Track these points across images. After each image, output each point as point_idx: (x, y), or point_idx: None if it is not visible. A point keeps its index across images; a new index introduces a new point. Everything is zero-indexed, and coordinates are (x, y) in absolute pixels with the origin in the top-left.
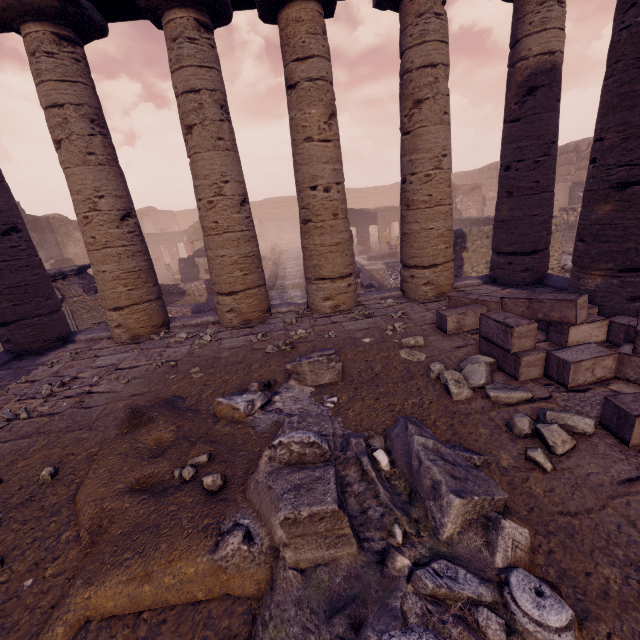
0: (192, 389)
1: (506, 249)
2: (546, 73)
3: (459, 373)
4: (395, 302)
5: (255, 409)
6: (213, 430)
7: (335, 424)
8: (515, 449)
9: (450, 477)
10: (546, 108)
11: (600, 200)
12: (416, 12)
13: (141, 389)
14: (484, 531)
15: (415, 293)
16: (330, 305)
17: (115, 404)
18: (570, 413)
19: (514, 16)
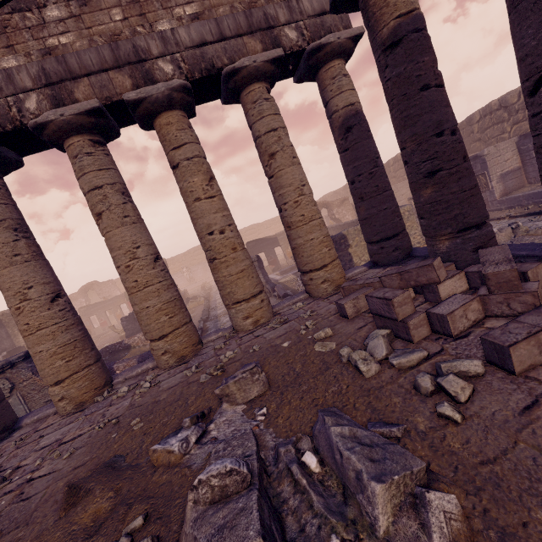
0: (133, 443)
1: (375, 238)
2: (354, 117)
3: (364, 351)
4: (304, 304)
5: (190, 445)
6: (150, 483)
7: (267, 436)
8: (427, 409)
9: (369, 462)
10: (363, 138)
11: (421, 187)
12: (251, 101)
13: (83, 459)
14: (415, 512)
15: (317, 292)
16: (251, 322)
17: (55, 485)
18: (460, 360)
19: (319, 89)
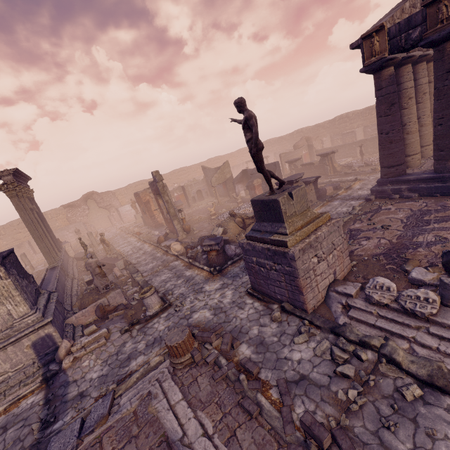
0: None
1: None
2: None
3: None
4: None
5: None
6: None
7: None
8: None
9: None
10: None
11: None
12: None
13: None
14: None
15: None
16: None
17: None
18: None
19: None
